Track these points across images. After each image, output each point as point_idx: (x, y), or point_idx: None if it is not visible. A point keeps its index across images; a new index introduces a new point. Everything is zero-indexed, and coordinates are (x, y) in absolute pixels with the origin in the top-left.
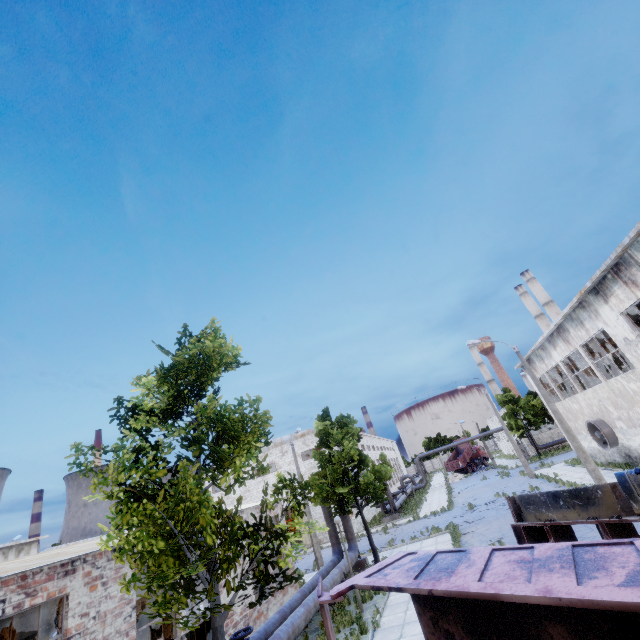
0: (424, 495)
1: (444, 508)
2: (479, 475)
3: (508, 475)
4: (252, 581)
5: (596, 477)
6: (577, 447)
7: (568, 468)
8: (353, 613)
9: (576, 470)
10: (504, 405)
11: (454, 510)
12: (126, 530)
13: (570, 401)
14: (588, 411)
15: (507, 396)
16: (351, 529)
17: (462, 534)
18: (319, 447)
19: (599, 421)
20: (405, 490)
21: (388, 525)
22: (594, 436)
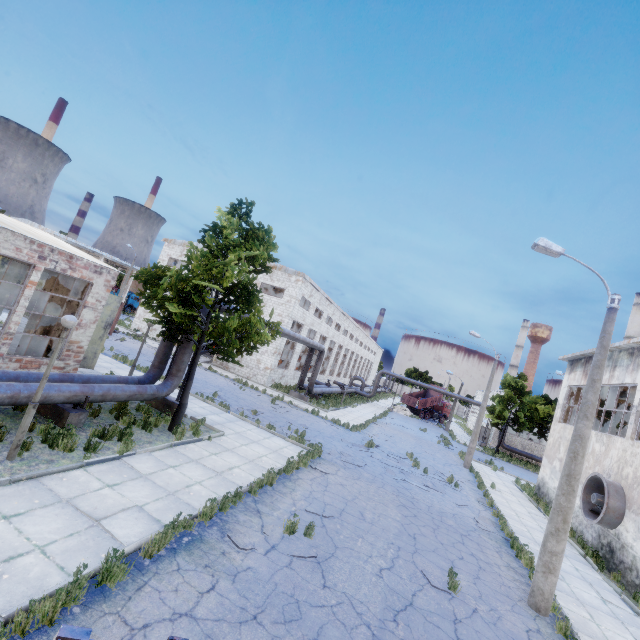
0: (359, 402)
1: (348, 425)
2: (424, 424)
3: (447, 445)
4: (37, 334)
5: (547, 564)
6: (562, 507)
7: (513, 489)
8: (7, 449)
9: (521, 499)
10: (506, 388)
11: (355, 434)
12: (97, 250)
13: (596, 437)
14: (612, 465)
15: (518, 382)
16: (181, 365)
17: (310, 466)
18: (203, 244)
19: (617, 487)
20: (349, 387)
21: (290, 399)
22: (586, 494)
